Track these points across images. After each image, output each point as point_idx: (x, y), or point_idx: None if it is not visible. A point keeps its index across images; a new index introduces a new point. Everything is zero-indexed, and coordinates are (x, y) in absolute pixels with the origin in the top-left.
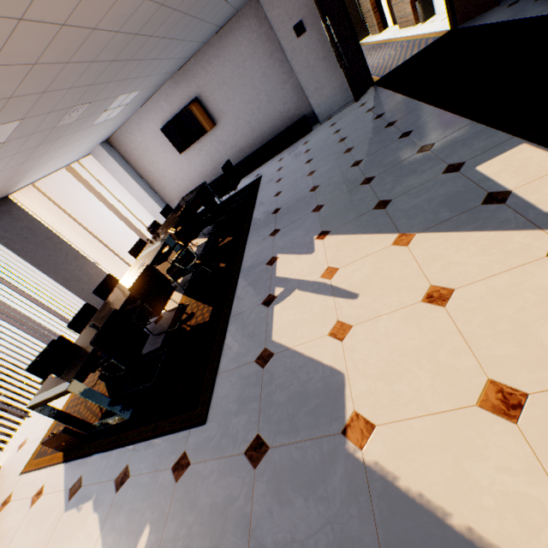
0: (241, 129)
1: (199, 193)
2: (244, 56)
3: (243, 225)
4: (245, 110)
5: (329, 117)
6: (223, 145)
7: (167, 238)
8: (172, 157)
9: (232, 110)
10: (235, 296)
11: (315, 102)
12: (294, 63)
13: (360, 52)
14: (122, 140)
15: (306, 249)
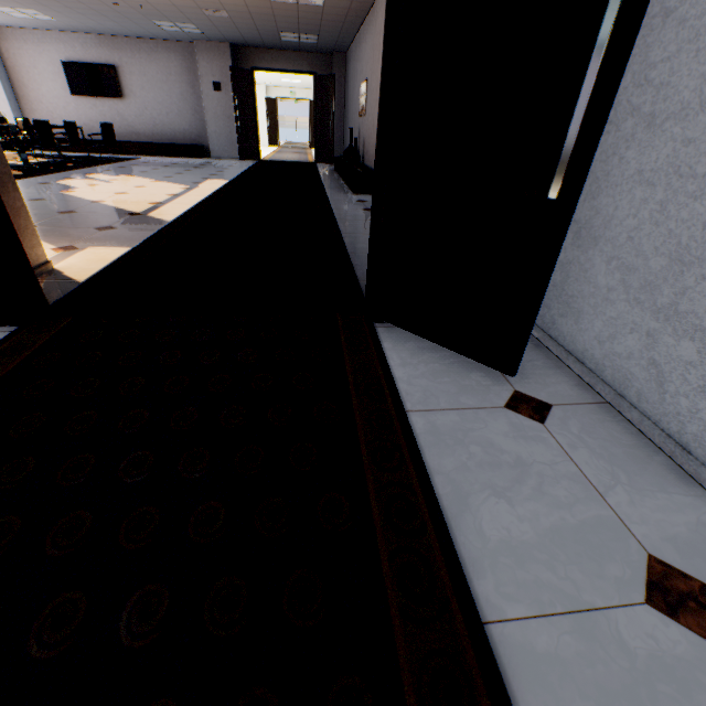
0: (145, 118)
1: (66, 122)
2: (172, 71)
3: (92, 165)
4: (155, 107)
5: (219, 158)
6: (122, 118)
7: (13, 126)
8: (61, 92)
9: (144, 98)
10: (49, 175)
11: (213, 140)
12: (206, 104)
13: (257, 134)
14: (11, 39)
15: (115, 176)
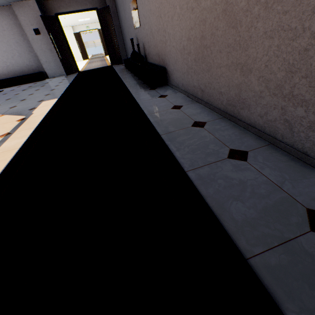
0: None
1: None
2: (4, 28)
3: None
4: (3, 55)
5: (54, 77)
6: None
7: None
8: None
9: None
10: None
11: (46, 67)
12: (34, 45)
13: (72, 56)
14: None
15: None
